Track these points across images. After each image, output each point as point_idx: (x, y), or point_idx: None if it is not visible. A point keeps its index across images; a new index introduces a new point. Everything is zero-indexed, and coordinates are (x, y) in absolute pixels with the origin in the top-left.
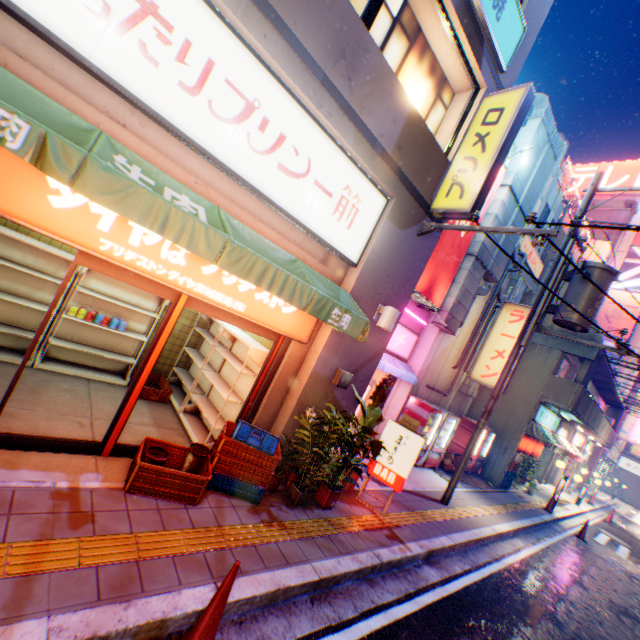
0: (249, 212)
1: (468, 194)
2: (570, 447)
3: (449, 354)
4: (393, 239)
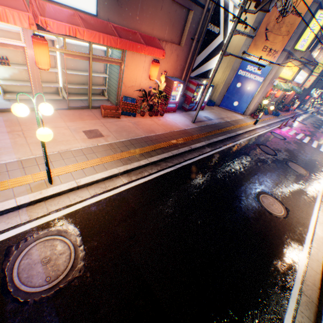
0: (294, 83)
1: (319, 71)
2: (314, 95)
3: None
4: (306, 79)
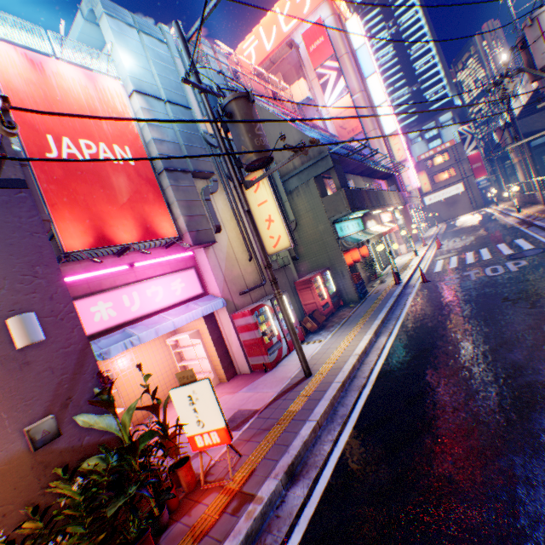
0: None
1: None
2: (383, 227)
3: (236, 255)
4: None
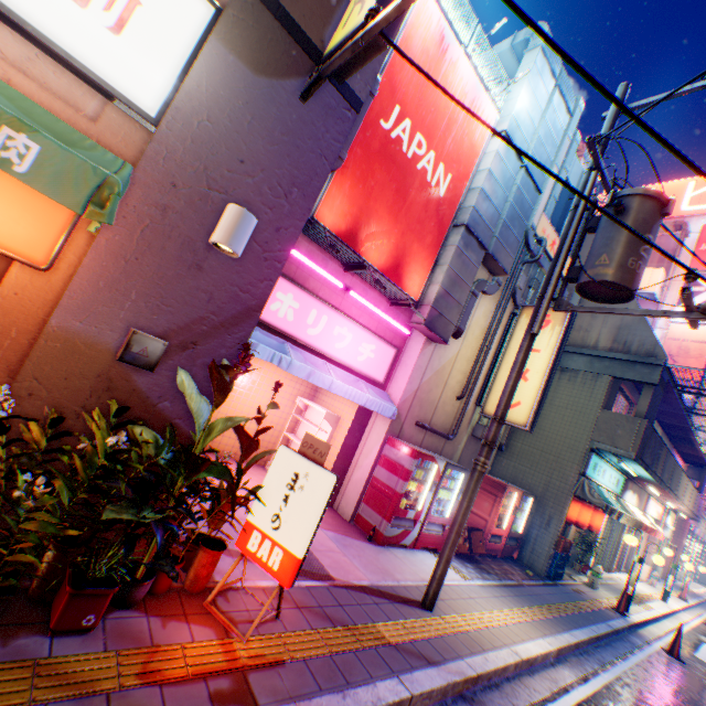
0: None
1: None
2: (644, 518)
3: (449, 378)
4: (240, 88)
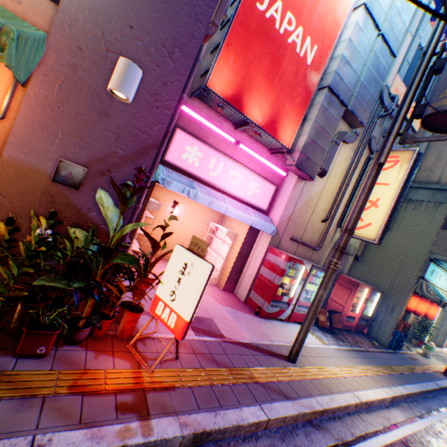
0: None
1: None
2: None
3: (316, 207)
4: None
